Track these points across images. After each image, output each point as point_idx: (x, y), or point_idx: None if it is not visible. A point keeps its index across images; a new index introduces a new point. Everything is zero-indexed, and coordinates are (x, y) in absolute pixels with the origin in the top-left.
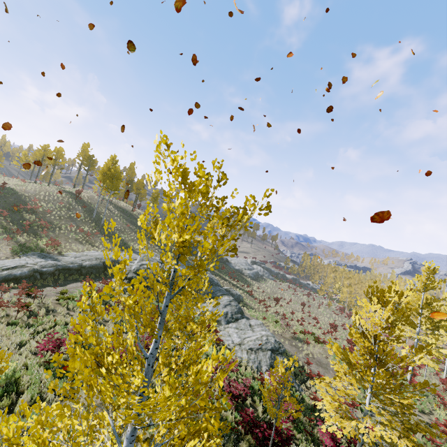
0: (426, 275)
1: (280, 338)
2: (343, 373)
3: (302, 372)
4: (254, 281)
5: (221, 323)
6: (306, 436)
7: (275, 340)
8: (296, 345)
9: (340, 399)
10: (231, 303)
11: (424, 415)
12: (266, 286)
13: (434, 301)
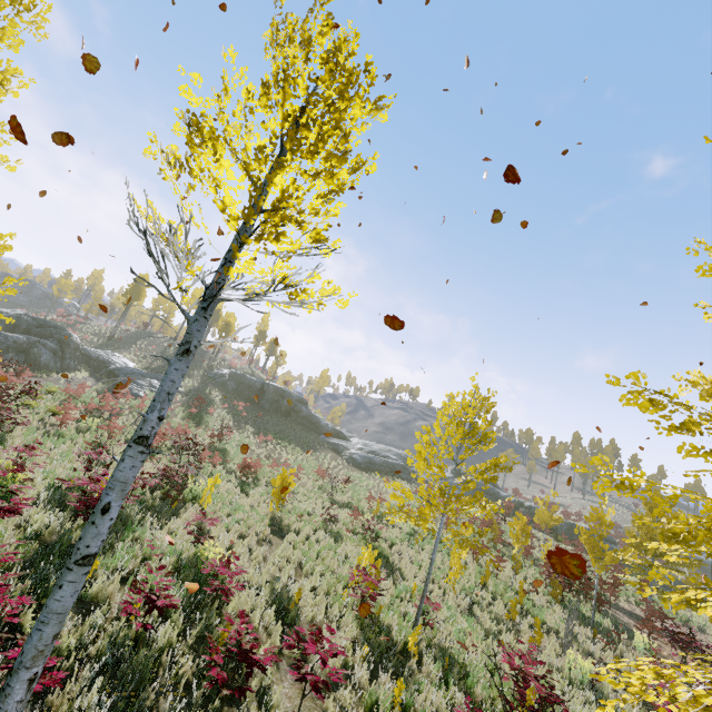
0: None
1: None
2: None
3: None
4: (352, 466)
5: None
6: None
7: None
8: None
9: None
10: None
11: None
12: (374, 479)
13: None
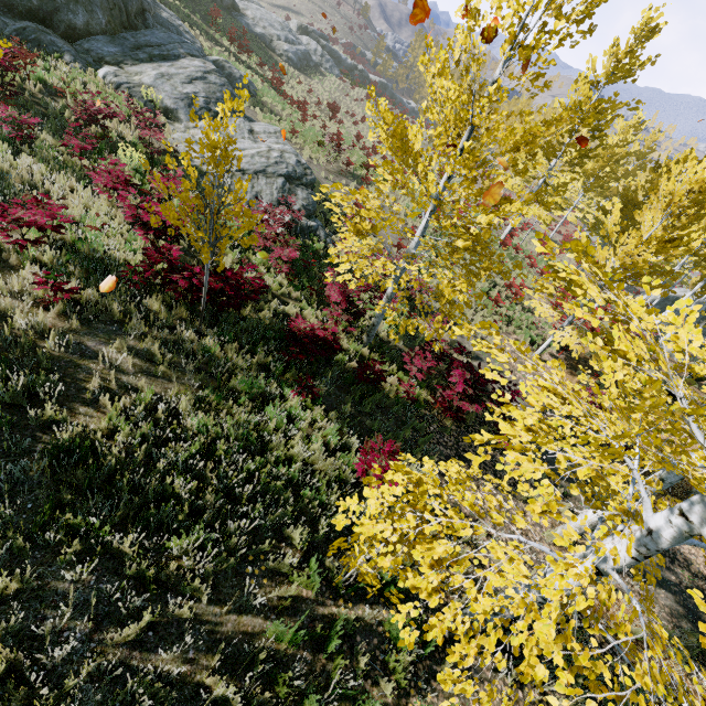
0: (631, 44)
1: (320, 171)
2: (391, 185)
3: (342, 221)
4: (298, 72)
5: (179, 116)
6: (311, 296)
7: (298, 161)
8: (348, 185)
9: (364, 224)
10: (208, 77)
11: (500, 278)
12: (322, 87)
13: (610, 106)
